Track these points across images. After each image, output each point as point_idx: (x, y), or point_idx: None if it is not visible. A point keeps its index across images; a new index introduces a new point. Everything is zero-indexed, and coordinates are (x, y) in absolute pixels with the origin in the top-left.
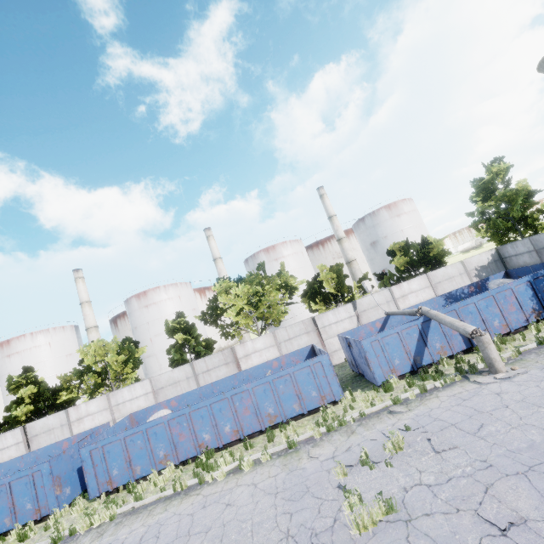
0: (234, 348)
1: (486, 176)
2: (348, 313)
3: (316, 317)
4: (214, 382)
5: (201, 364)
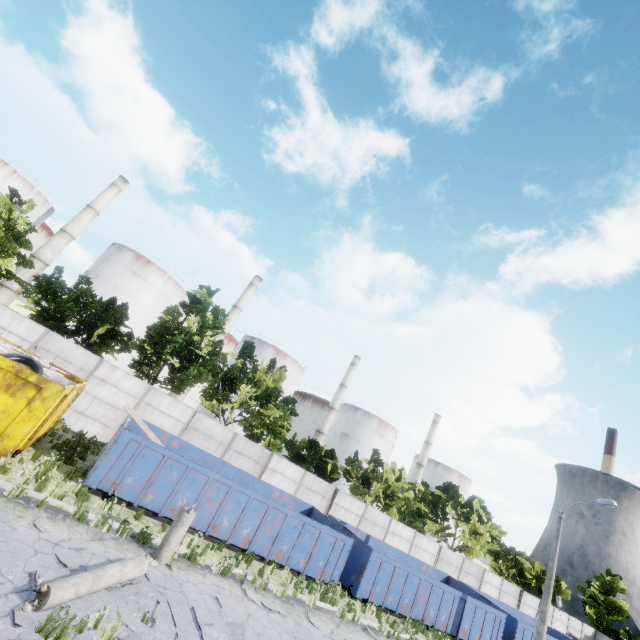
0: (485, 570)
1: (605, 577)
2: (535, 604)
3: (524, 592)
4: (500, 602)
5: (467, 564)
